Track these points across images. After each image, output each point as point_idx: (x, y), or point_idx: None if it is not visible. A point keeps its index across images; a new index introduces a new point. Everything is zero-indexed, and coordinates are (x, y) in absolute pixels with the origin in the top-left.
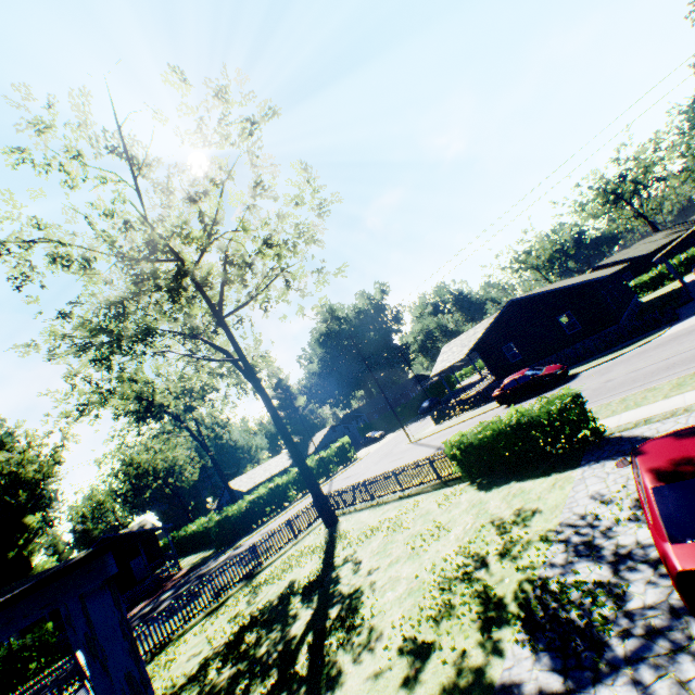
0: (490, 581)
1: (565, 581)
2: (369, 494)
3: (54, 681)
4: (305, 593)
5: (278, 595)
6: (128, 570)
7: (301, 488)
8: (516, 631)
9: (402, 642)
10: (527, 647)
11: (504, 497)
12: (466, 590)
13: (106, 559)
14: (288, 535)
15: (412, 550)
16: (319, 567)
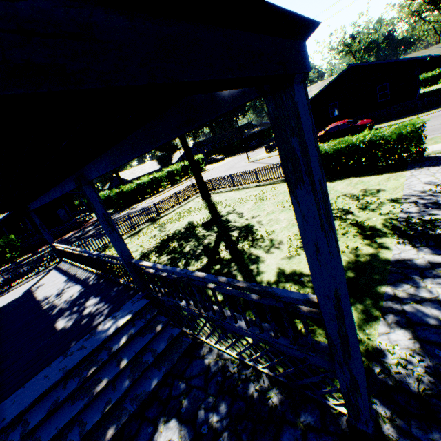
0: (359, 220)
1: (424, 219)
2: (233, 183)
3: (28, 263)
4: (205, 226)
5: (183, 228)
6: (56, 215)
7: (170, 182)
8: (396, 239)
9: (301, 245)
10: (408, 246)
11: (348, 185)
12: (342, 223)
13: (304, 50)
14: (175, 202)
15: (283, 208)
16: (209, 216)
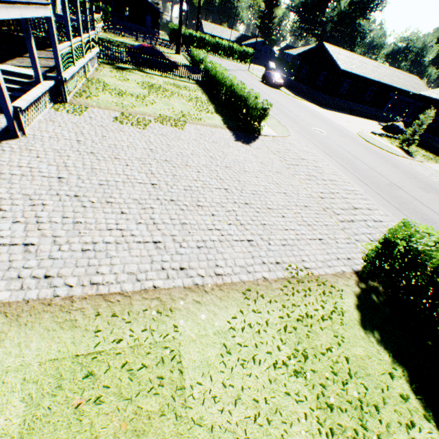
0: None
1: None
2: (190, 56)
3: (105, 27)
4: None
5: None
6: (144, 19)
7: (213, 51)
8: None
9: None
10: None
11: None
12: None
13: None
14: (169, 47)
15: None
16: None
